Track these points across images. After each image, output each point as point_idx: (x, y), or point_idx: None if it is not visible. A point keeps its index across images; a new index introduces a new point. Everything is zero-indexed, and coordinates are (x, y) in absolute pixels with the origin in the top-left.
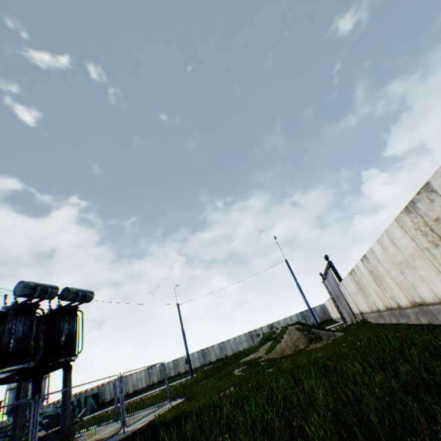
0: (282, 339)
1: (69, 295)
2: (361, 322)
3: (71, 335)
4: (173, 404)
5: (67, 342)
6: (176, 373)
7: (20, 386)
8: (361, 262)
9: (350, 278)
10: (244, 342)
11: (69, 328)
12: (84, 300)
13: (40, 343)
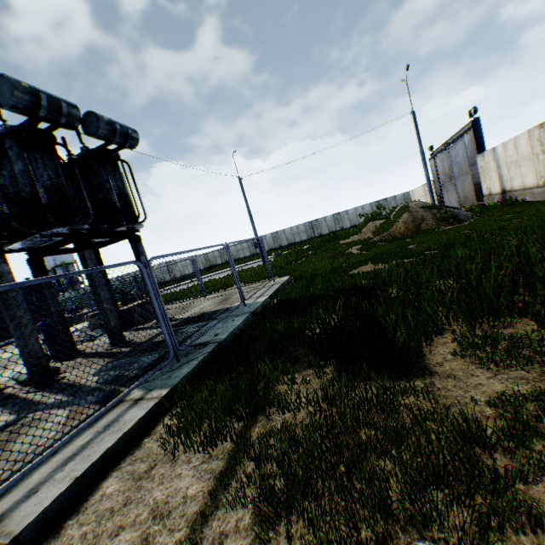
0: (399, 219)
1: (99, 126)
2: (508, 201)
3: (124, 196)
4: (281, 282)
5: (122, 205)
6: (223, 261)
7: (82, 256)
8: None
9: (532, 135)
10: (303, 233)
11: (117, 185)
12: (125, 141)
13: (86, 200)
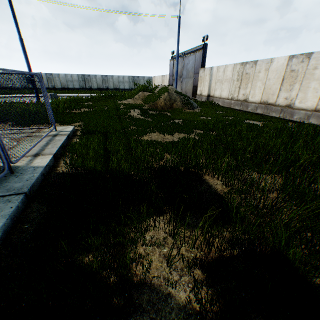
0: (161, 96)
1: None
2: (212, 102)
3: None
4: (65, 132)
5: None
6: None
7: None
8: (287, 59)
9: (236, 68)
10: (76, 82)
11: None
12: None
13: None
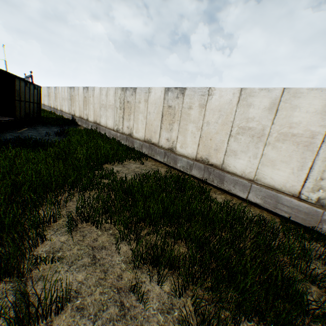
0: None
1: None
2: None
3: None
4: None
5: None
6: None
7: None
8: None
9: None
10: None
11: None
12: None
13: None
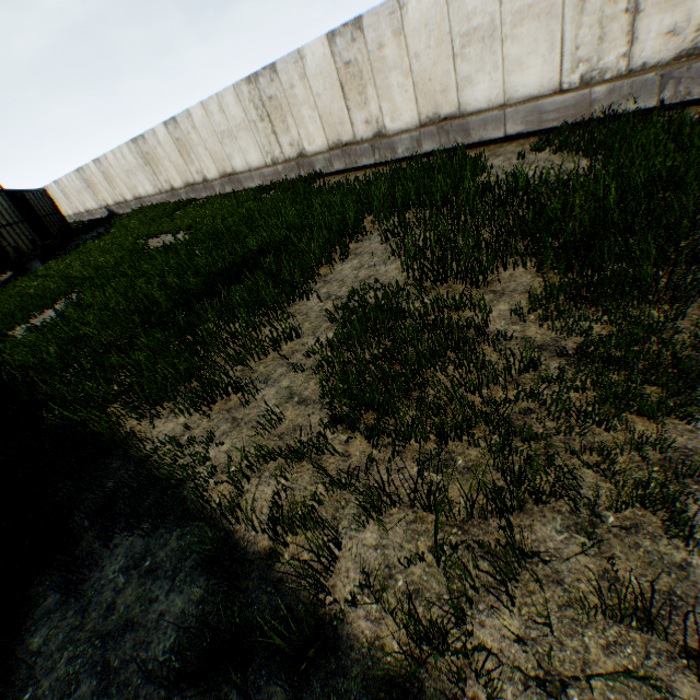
0: None
1: None
2: None
3: None
4: None
5: None
6: None
7: None
8: None
9: None
10: None
11: None
12: None
13: None
